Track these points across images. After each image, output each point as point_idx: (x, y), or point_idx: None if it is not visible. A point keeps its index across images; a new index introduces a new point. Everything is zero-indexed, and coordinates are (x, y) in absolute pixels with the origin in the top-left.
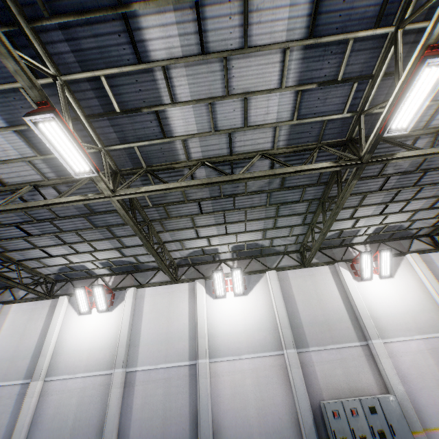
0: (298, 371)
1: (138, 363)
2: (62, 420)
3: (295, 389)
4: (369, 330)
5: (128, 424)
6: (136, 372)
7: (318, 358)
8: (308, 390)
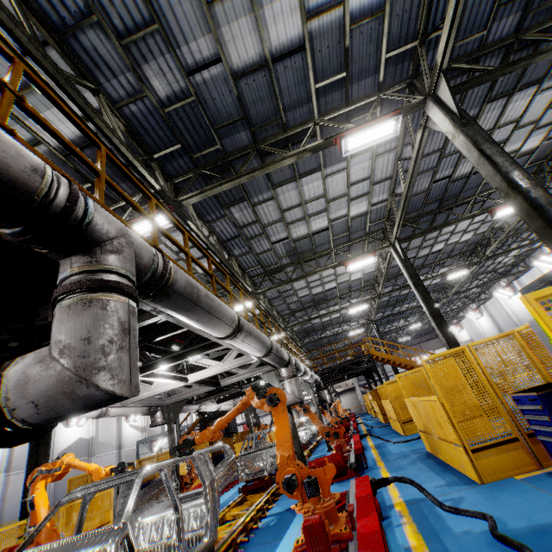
0: None
1: None
2: None
3: None
4: None
5: None
6: None
7: None
8: None
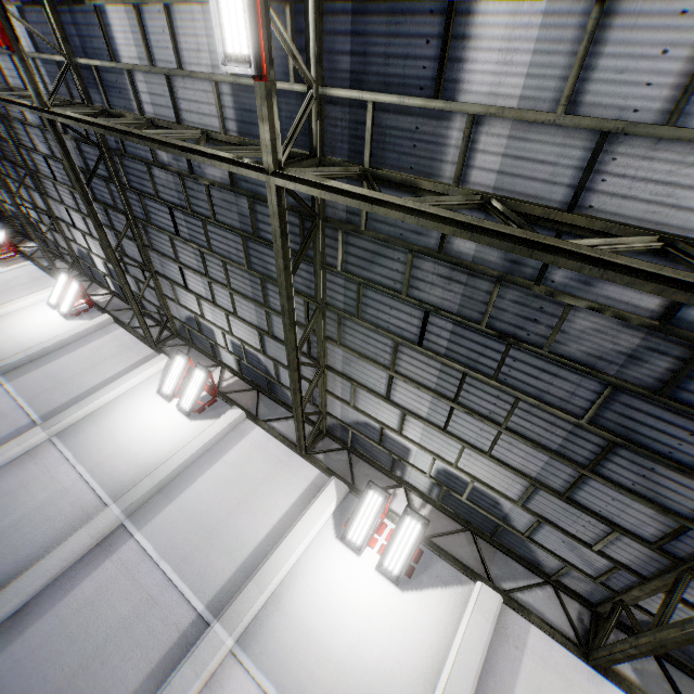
0: None
1: (145, 527)
2: (8, 507)
3: None
4: None
5: (43, 611)
6: (131, 537)
7: None
8: None
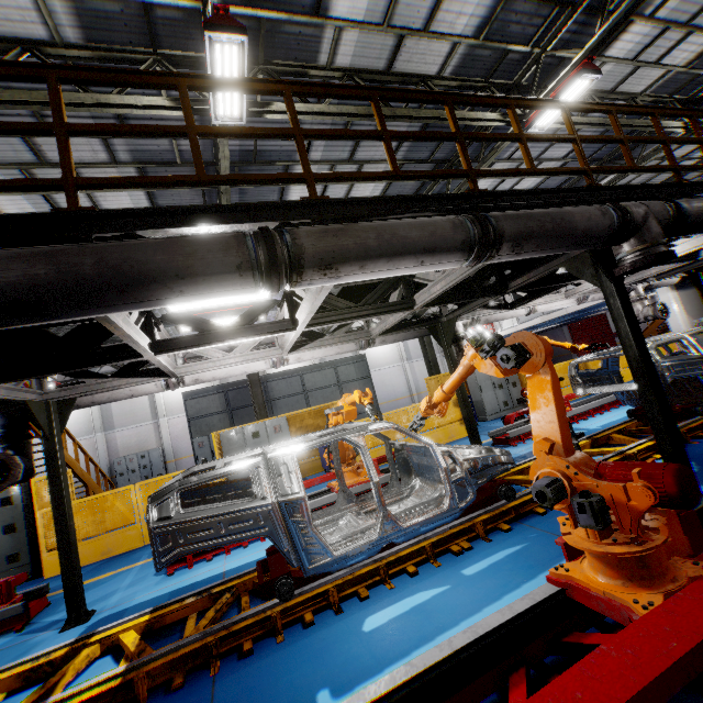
0: (102, 445)
1: None
2: None
3: (99, 455)
4: (160, 413)
5: None
6: None
7: (121, 435)
8: (110, 454)
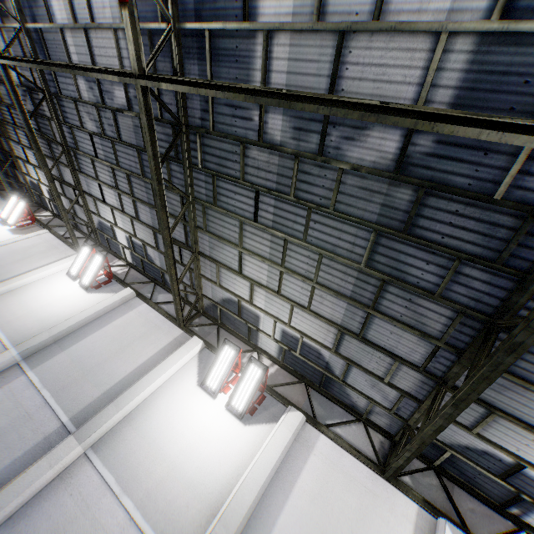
0: None
1: None
2: None
3: None
4: None
5: None
6: None
7: None
8: None
